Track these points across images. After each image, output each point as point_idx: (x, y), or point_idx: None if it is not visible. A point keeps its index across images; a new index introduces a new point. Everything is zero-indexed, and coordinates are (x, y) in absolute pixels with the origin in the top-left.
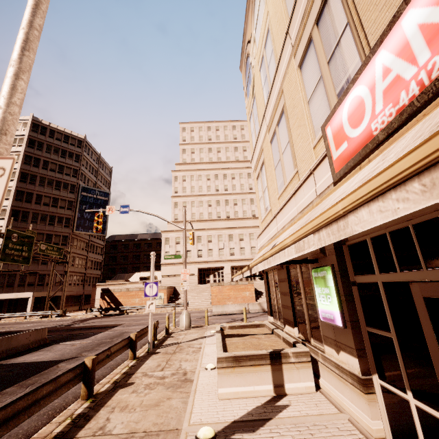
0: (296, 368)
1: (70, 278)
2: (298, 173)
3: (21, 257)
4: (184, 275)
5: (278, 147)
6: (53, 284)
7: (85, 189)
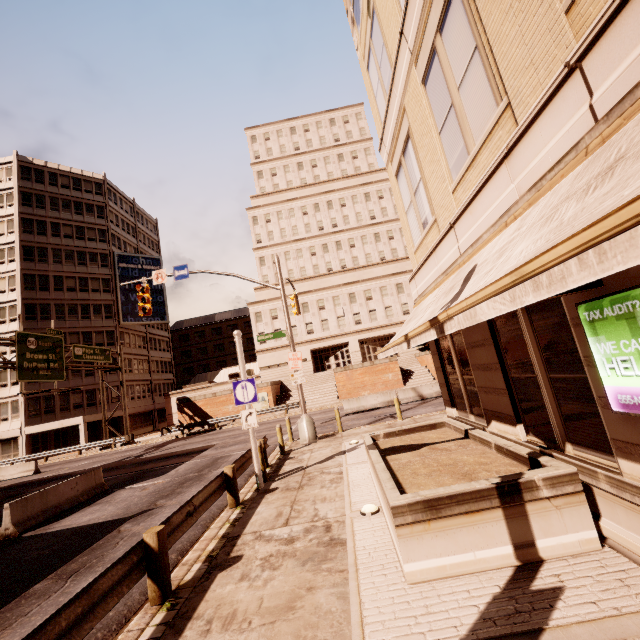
0: (555, 507)
1: (132, 389)
2: (509, 107)
3: (49, 370)
4: (294, 362)
5: (446, 80)
6: (109, 401)
7: (123, 258)
